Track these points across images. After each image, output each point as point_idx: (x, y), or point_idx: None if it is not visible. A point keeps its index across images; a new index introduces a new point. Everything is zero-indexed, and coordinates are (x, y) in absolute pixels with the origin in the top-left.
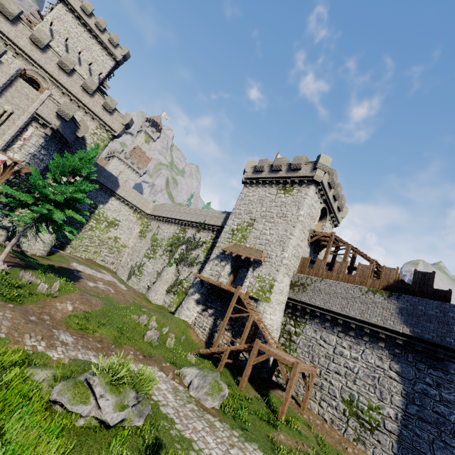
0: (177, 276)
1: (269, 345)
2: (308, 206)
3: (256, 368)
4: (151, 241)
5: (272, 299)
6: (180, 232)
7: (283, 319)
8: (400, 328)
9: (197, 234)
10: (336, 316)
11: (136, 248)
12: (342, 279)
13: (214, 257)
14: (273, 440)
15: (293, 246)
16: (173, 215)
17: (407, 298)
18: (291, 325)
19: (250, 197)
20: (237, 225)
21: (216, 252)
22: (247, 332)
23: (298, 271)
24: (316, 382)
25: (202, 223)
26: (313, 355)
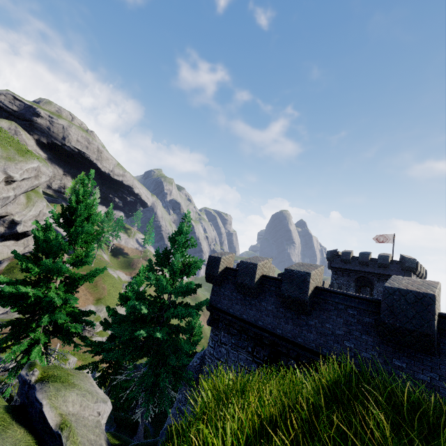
0: None
1: None
2: None
3: None
4: None
5: None
6: None
7: None
8: None
9: None
10: None
11: None
12: None
13: None
14: None
15: None
16: None
17: None
18: None
19: None
20: None
21: None
22: None
23: None
24: None
25: None
26: None
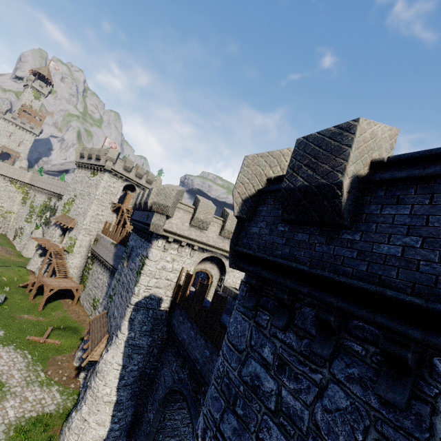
0: (43, 236)
1: (56, 277)
2: (104, 188)
3: (59, 290)
4: (29, 208)
5: (75, 251)
6: (48, 201)
7: (89, 261)
8: (112, 263)
9: (57, 203)
10: (101, 258)
11: (20, 214)
12: (112, 236)
13: (53, 224)
14: (15, 317)
15: (90, 216)
16: (43, 186)
17: (118, 247)
18: (91, 264)
19: (77, 177)
20: (67, 200)
21: (54, 220)
22: (50, 272)
23: (102, 231)
24: (89, 293)
25: (60, 194)
26: (92, 279)
